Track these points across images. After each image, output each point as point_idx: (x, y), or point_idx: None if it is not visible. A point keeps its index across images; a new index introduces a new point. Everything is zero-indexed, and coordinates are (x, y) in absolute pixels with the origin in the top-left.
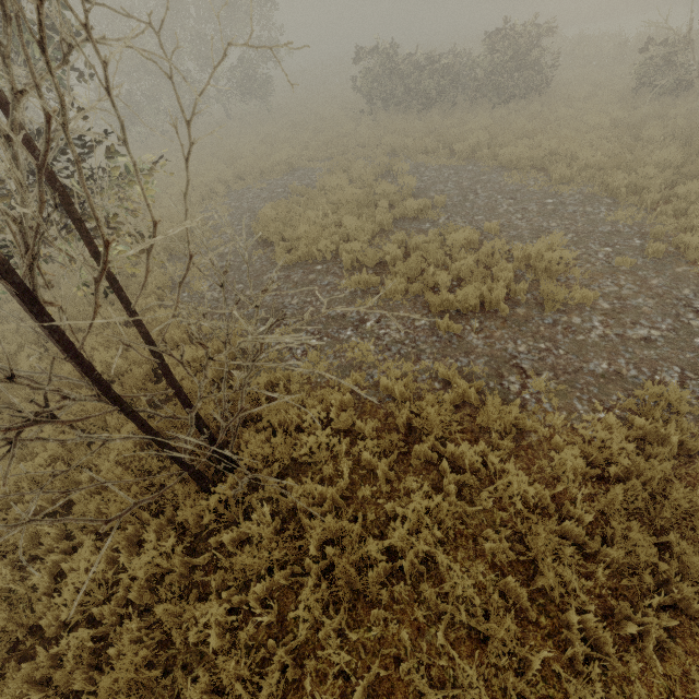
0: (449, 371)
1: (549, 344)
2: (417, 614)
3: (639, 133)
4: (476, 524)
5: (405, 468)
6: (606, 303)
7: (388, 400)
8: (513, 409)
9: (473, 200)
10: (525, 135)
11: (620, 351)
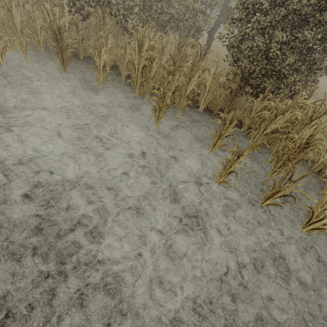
0: None
1: None
2: None
3: None
4: None
5: None
6: None
7: None
8: None
9: None
10: None
11: None
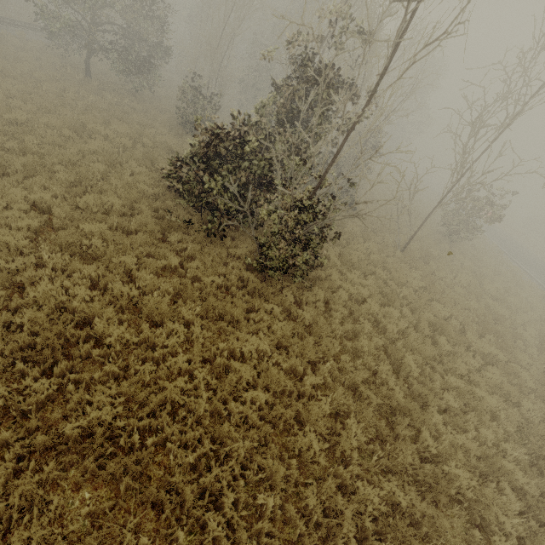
0: None
1: None
2: None
3: None
4: None
5: None
6: None
7: None
8: None
9: None
10: None
11: None
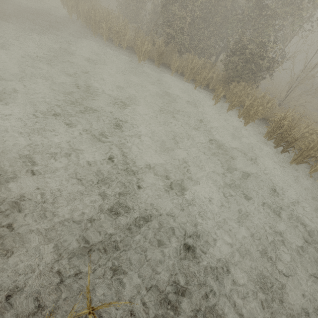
0: None
1: None
2: None
3: None
4: None
5: None
6: None
7: None
8: None
9: None
10: None
11: None
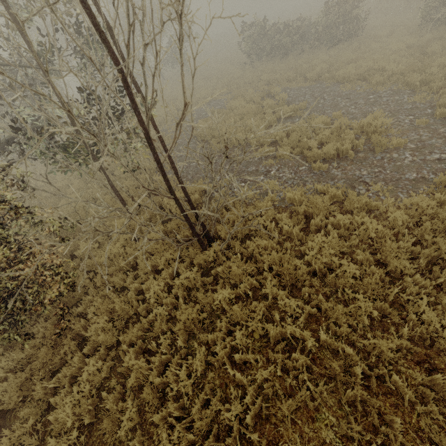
0: (324, 187)
1: (380, 169)
2: (325, 290)
3: (425, 50)
4: (350, 252)
5: (307, 233)
6: (412, 144)
7: (291, 205)
8: (364, 198)
9: (323, 102)
10: (351, 62)
11: (423, 167)
